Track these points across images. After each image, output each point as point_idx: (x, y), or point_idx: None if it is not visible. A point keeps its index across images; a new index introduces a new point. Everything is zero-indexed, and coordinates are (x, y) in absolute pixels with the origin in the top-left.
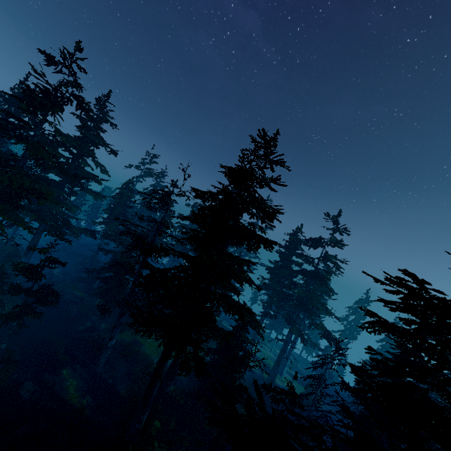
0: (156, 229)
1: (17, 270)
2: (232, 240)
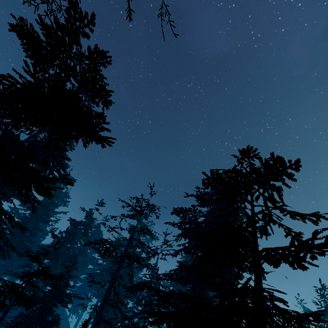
0: (130, 237)
1: (1, 291)
2: (267, 234)
